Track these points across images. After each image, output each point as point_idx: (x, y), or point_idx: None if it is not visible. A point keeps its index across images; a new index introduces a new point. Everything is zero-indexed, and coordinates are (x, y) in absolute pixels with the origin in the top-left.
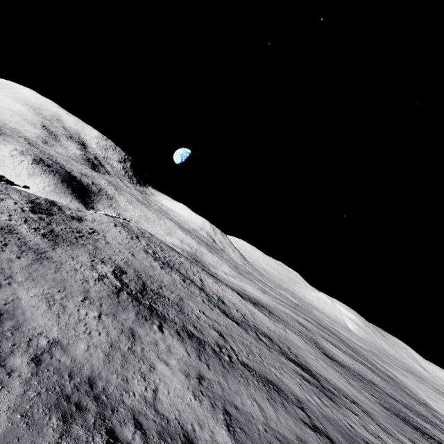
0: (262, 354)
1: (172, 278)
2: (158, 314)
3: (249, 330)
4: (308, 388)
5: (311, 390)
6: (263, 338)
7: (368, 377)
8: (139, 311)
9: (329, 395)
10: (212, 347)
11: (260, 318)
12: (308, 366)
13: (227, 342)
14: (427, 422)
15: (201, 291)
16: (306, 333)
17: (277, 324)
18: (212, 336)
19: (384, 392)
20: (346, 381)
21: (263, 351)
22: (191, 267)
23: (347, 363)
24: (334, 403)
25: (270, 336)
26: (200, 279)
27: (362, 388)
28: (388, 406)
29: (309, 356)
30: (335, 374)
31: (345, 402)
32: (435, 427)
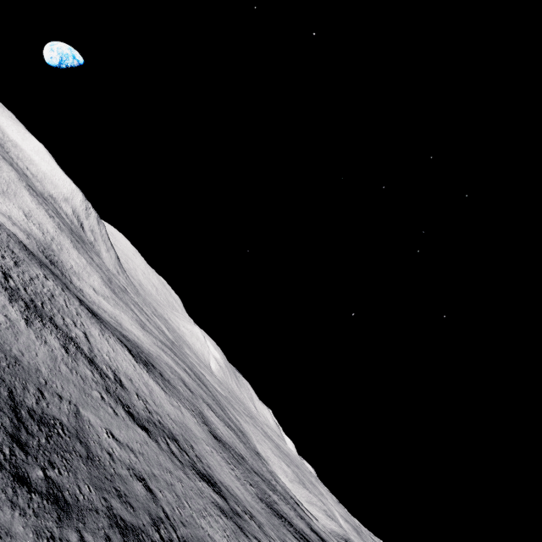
0: (186, 492)
1: (49, 349)
2: (67, 504)
3: (159, 438)
4: (230, 531)
5: (232, 533)
6: (173, 446)
7: (238, 450)
8: (37, 526)
9: (240, 525)
10: (152, 537)
11: (159, 397)
12: (213, 475)
13: (157, 499)
14: (274, 492)
15: (93, 367)
16: (193, 401)
17: (172, 400)
18: (142, 502)
19: (250, 466)
20: (235, 475)
21: (184, 482)
22: (67, 303)
23: (225, 435)
24: (247, 537)
25: (176, 436)
26: (84, 335)
27: (244, 477)
28: (260, 492)
29: (206, 450)
30: (227, 469)
31: (249, 525)
32: (278, 494)
